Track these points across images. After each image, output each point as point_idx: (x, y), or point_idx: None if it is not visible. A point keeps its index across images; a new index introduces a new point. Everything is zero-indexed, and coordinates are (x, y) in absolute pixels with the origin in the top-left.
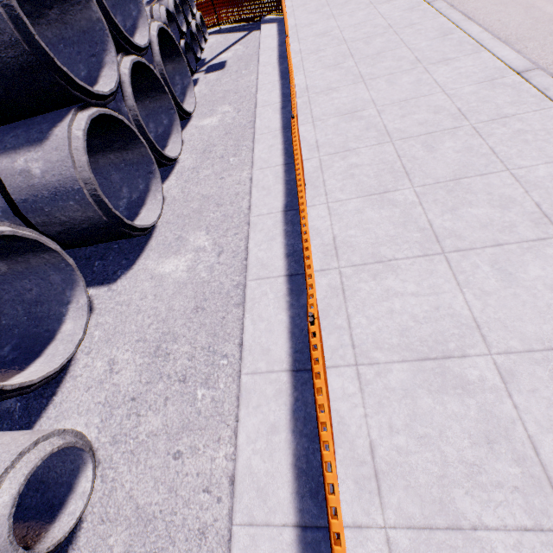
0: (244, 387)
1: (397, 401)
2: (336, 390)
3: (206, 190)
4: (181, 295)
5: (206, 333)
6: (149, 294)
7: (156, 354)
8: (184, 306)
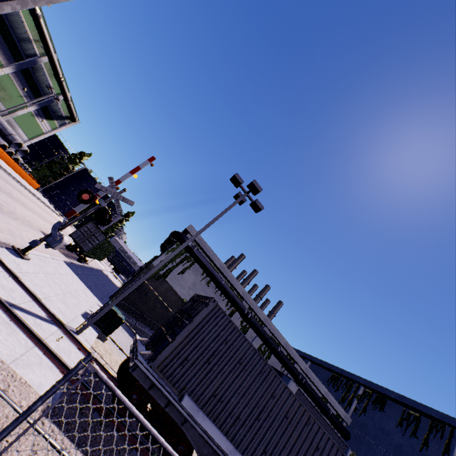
0: None
1: None
2: None
3: None
4: None
5: None
6: None
7: None
8: None
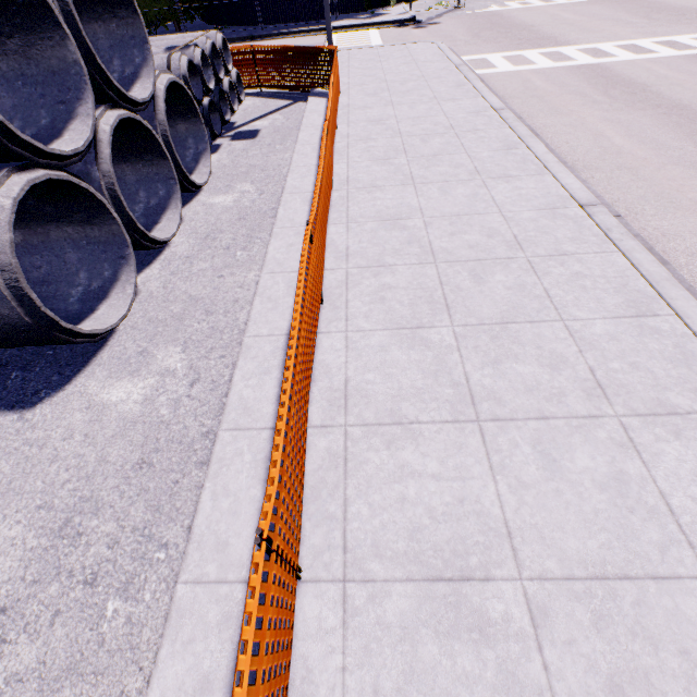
0: (176, 605)
1: (390, 646)
2: (310, 620)
3: (197, 289)
4: (123, 440)
5: (145, 504)
6: (77, 432)
7: (62, 533)
8: (124, 457)
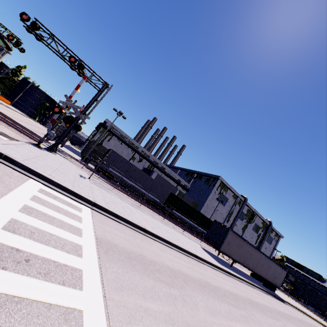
0: None
1: None
2: None
3: None
4: None
5: None
6: None
7: None
8: None
